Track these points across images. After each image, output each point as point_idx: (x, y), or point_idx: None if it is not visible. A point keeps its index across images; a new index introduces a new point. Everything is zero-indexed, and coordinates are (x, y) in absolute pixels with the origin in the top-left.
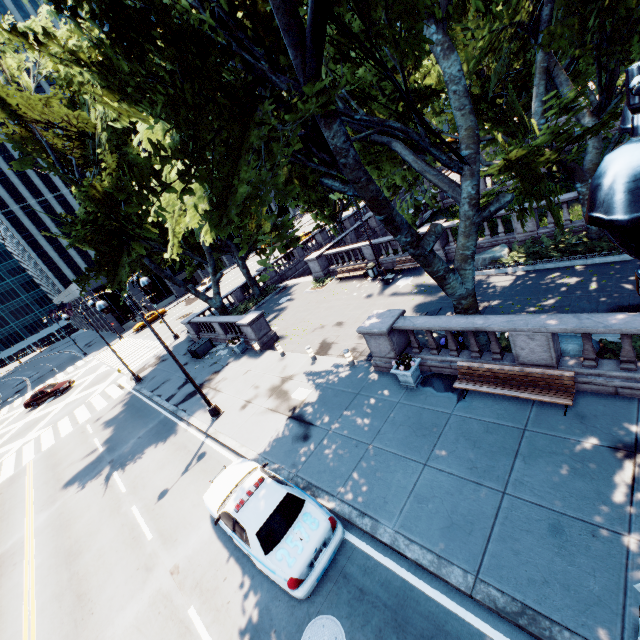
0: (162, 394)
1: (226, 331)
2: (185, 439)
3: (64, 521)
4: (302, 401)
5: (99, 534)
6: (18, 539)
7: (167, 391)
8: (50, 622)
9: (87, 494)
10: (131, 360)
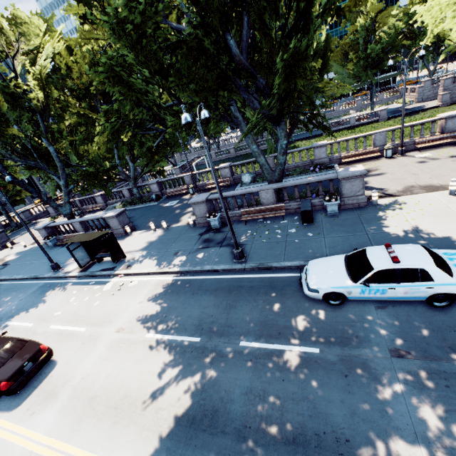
0: None
1: None
2: None
3: None
4: (10, 260)
5: None
6: None
7: None
8: None
9: None
10: None
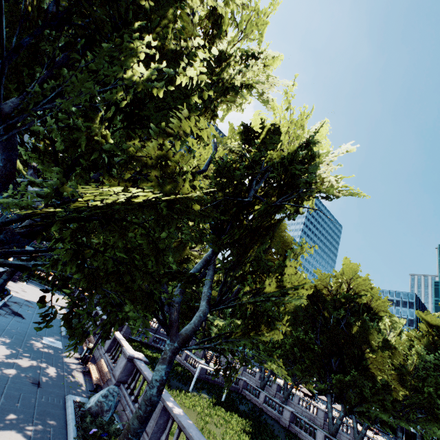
0: None
1: None
2: None
3: None
4: None
5: None
6: None
7: None
8: None
9: None
10: None
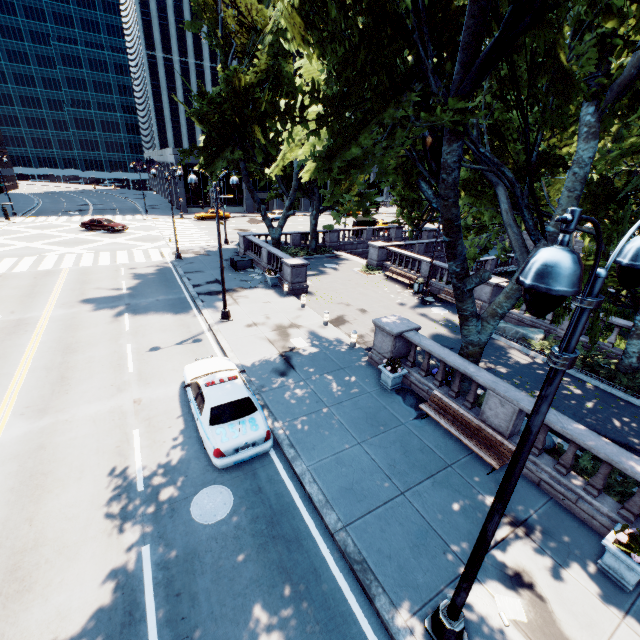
0: (192, 279)
1: (269, 261)
2: (192, 322)
3: (74, 324)
4: (296, 348)
5: (95, 347)
6: (36, 316)
7: (197, 279)
8: (36, 381)
9: (99, 316)
10: (181, 239)
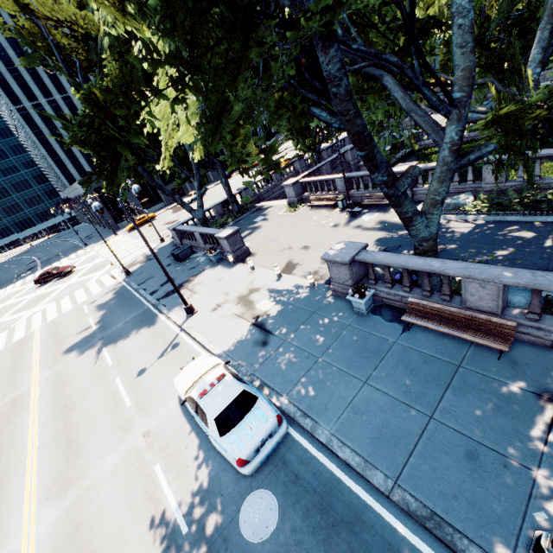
0: (147, 288)
1: (205, 241)
2: (163, 329)
3: (62, 381)
4: (265, 312)
5: (89, 395)
6: (26, 389)
7: (151, 286)
8: (48, 457)
9: (81, 362)
10: (123, 255)
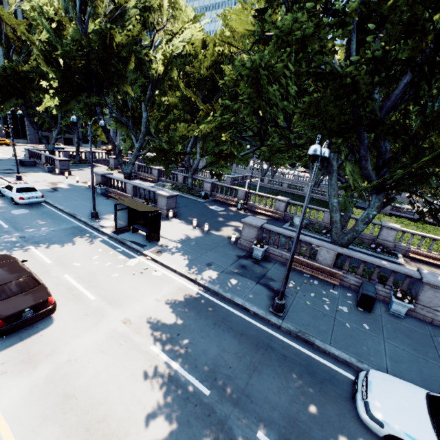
0: None
1: (47, 162)
2: None
3: None
4: (61, 187)
5: None
6: None
7: None
8: None
9: None
10: None
